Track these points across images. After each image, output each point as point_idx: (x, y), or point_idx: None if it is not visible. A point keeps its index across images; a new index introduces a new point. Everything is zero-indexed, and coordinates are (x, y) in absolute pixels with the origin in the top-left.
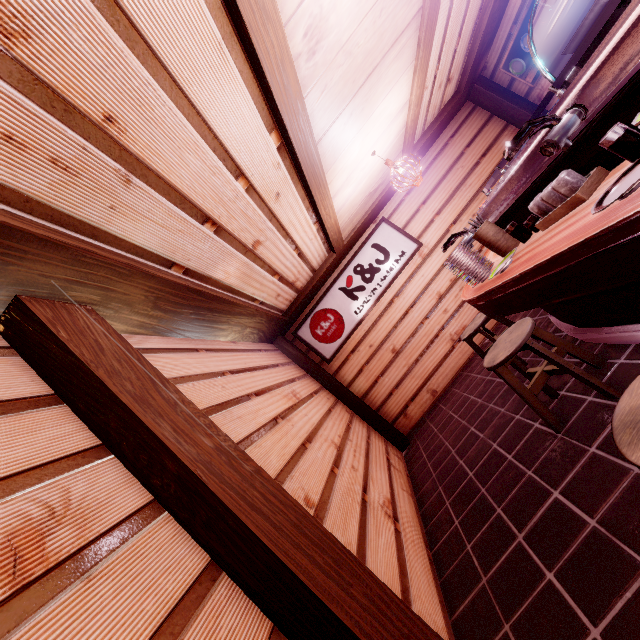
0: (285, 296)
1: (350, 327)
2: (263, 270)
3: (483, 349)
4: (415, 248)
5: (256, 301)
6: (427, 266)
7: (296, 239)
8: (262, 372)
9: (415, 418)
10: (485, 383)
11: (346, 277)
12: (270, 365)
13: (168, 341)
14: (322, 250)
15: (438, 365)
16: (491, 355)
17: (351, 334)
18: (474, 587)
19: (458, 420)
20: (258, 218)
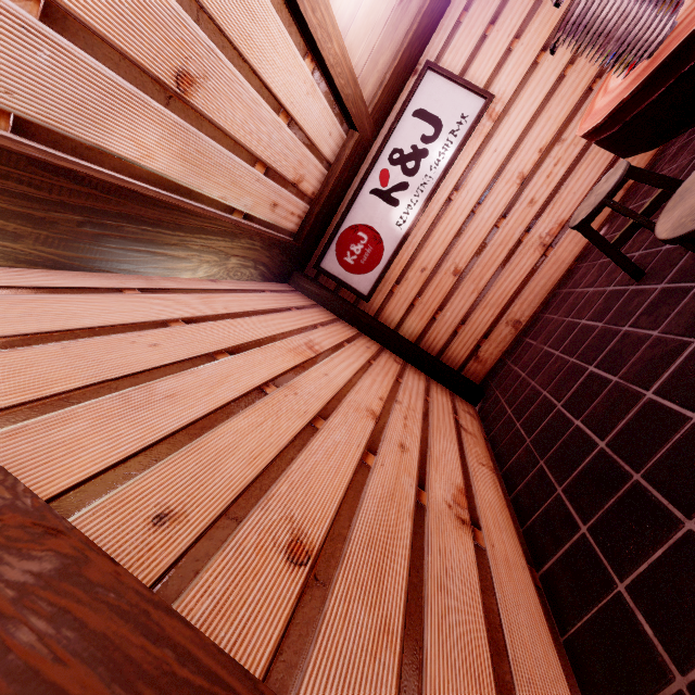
0: (288, 207)
1: (392, 247)
2: (226, 150)
3: (593, 251)
4: (481, 106)
5: (235, 213)
6: (502, 133)
7: (275, 87)
8: (256, 319)
9: (490, 361)
10: (606, 297)
11: (379, 172)
12: (275, 309)
13: (44, 276)
14: (333, 123)
15: (522, 285)
16: (678, 212)
17: (394, 257)
18: (653, 688)
19: (561, 358)
20: (160, 4)
